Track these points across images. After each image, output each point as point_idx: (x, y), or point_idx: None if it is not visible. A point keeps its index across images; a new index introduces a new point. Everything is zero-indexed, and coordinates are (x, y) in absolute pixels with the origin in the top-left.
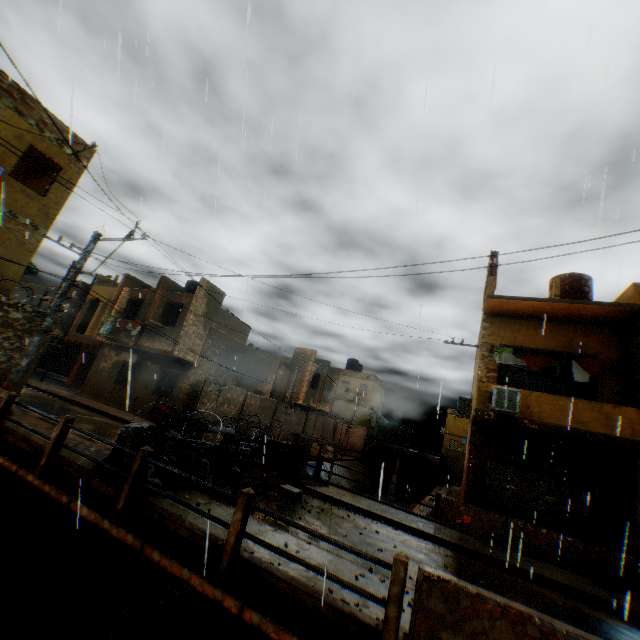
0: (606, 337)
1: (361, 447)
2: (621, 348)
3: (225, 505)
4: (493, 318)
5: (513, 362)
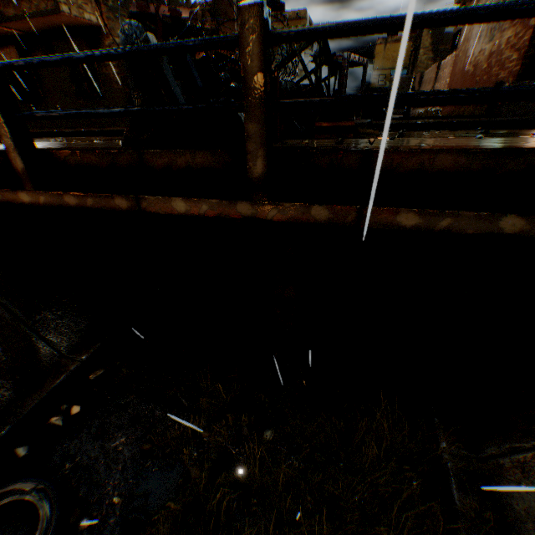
0: None
1: None
2: None
3: (358, 140)
4: None
5: None
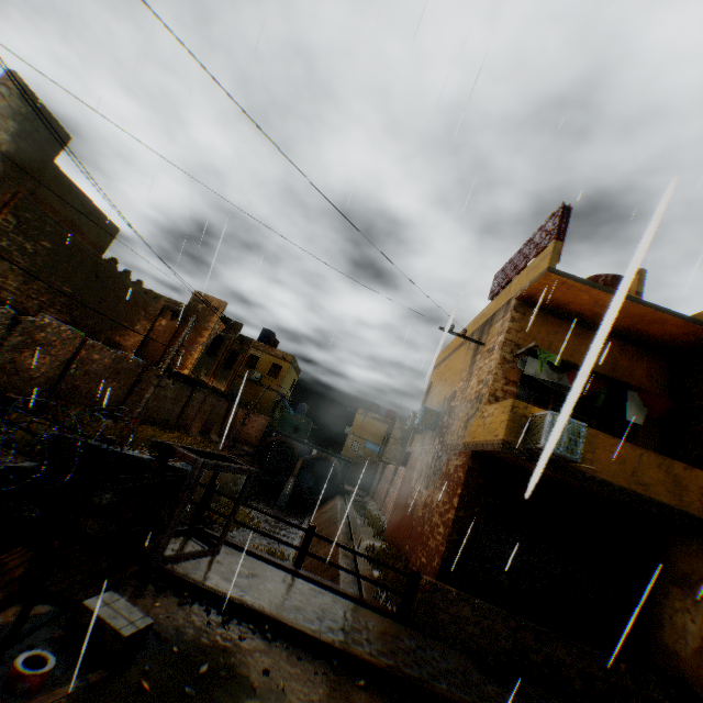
0: (656, 367)
1: (257, 440)
2: (668, 385)
3: None
4: (527, 308)
5: (547, 377)
